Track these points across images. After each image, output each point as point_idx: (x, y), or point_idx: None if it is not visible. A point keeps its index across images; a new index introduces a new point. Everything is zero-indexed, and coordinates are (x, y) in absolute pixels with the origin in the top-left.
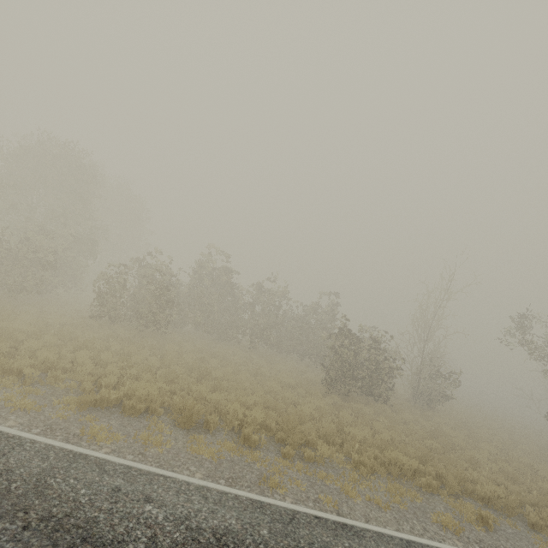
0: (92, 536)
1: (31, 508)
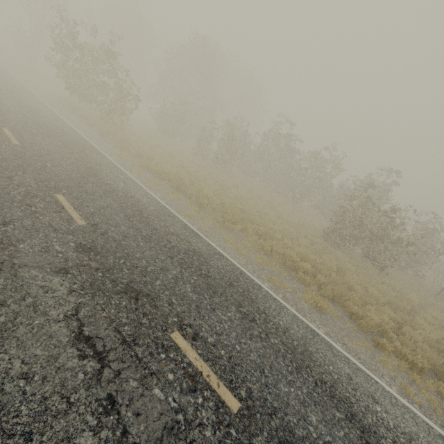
0: (96, 174)
1: (90, 164)
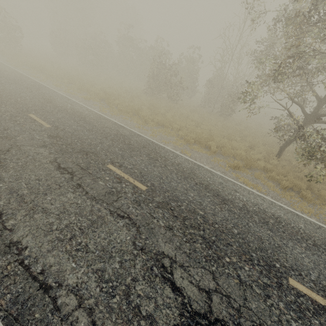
0: None
1: None
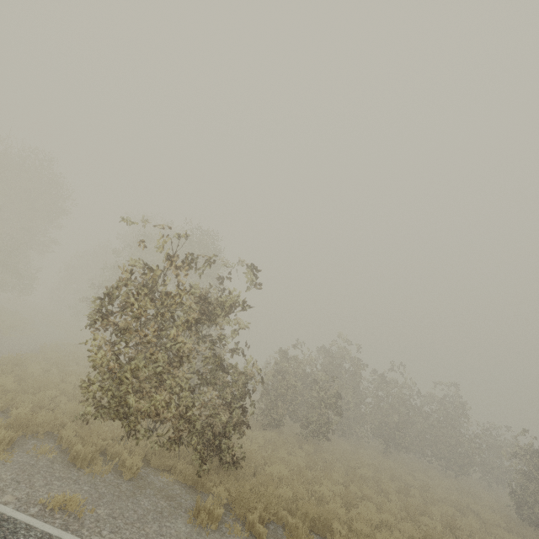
0: None
1: None
